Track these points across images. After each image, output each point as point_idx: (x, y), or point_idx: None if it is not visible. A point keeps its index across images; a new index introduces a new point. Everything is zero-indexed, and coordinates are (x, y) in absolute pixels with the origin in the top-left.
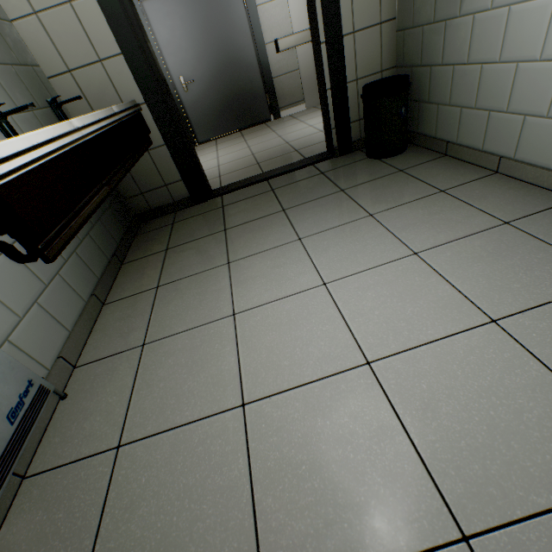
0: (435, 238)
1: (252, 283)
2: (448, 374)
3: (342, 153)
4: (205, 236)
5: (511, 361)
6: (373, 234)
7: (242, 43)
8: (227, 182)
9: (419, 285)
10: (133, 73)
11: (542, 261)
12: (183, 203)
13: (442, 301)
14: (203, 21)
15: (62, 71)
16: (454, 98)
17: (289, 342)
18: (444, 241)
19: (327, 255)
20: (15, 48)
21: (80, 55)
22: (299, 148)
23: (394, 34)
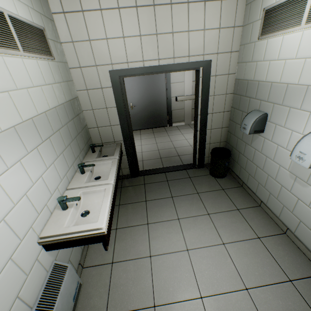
0: (232, 237)
1: (158, 239)
2: (228, 310)
3: (199, 167)
4: (137, 202)
5: (249, 310)
6: (208, 226)
7: (161, 95)
8: (146, 166)
9: (223, 262)
10: (122, 131)
11: (267, 263)
12: (126, 176)
13: (230, 273)
14: (146, 85)
15: (95, 127)
16: (246, 169)
17: (172, 278)
18: (235, 240)
19: (189, 233)
20: (82, 122)
21: (104, 123)
22: (180, 154)
23: (227, 131)
